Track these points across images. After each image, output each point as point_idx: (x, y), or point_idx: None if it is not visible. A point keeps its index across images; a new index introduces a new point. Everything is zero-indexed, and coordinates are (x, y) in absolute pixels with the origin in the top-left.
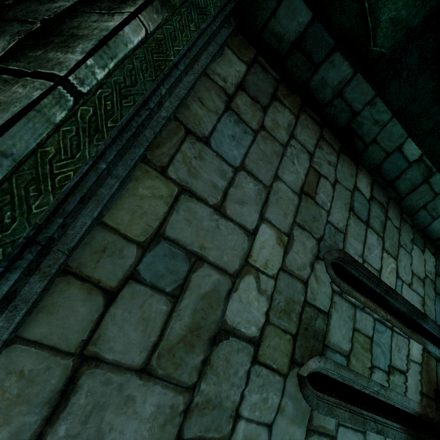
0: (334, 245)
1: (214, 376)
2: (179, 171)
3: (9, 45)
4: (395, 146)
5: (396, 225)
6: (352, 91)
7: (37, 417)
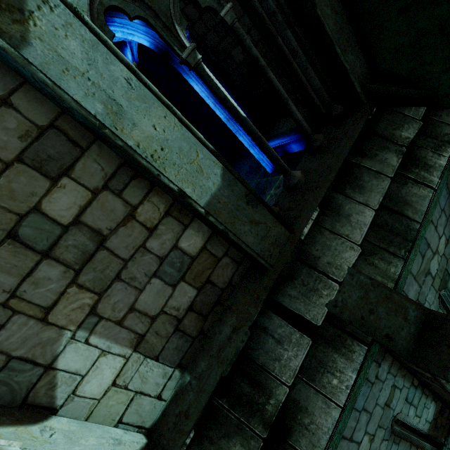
0: None
1: (424, 285)
2: None
3: (399, 160)
4: None
5: None
6: None
7: None
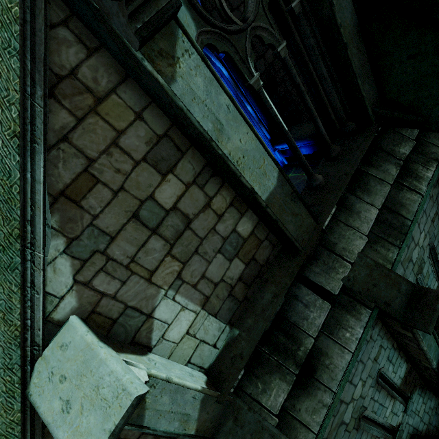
0: (432, 241)
1: (407, 270)
2: None
3: (397, 171)
4: None
5: None
6: None
7: None
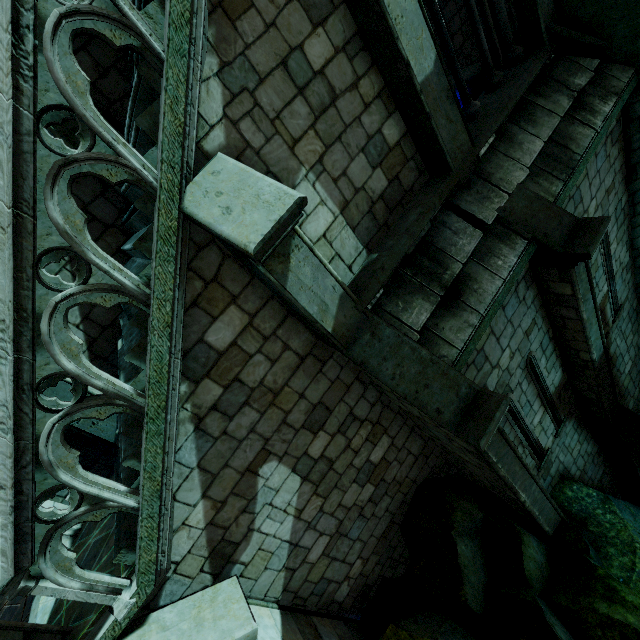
0: None
1: None
2: (588, 166)
3: (570, 103)
4: None
5: (624, 229)
6: None
7: None
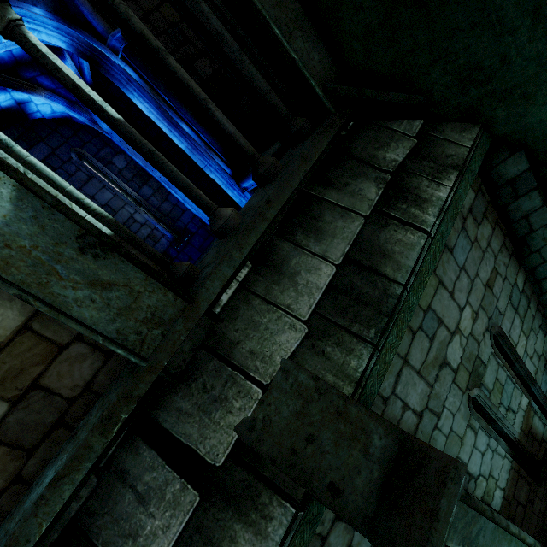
0: (496, 322)
1: (439, 383)
2: (440, 270)
3: (379, 191)
4: None
5: (533, 313)
6: (536, 216)
7: (392, 381)
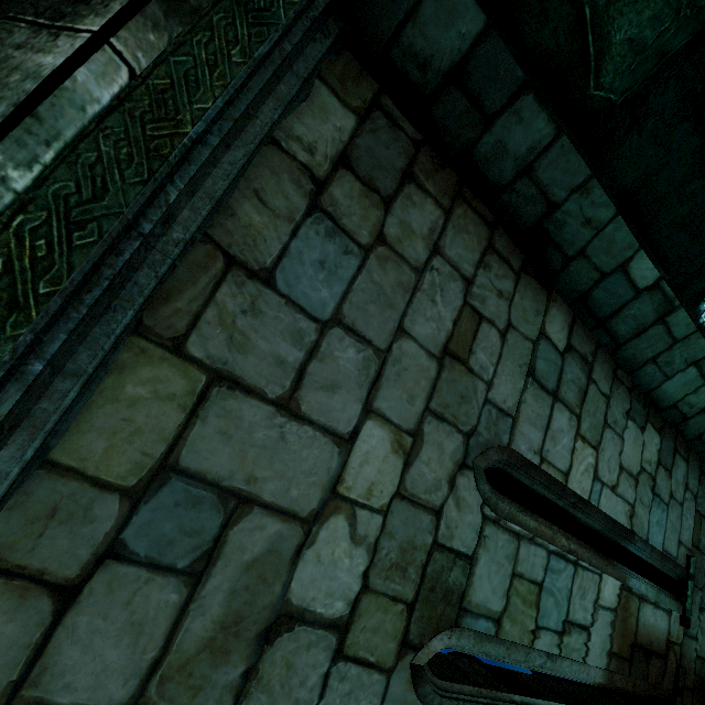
0: (494, 439)
1: (263, 694)
2: (211, 342)
3: None
4: (617, 262)
5: (604, 390)
6: (550, 167)
7: None
